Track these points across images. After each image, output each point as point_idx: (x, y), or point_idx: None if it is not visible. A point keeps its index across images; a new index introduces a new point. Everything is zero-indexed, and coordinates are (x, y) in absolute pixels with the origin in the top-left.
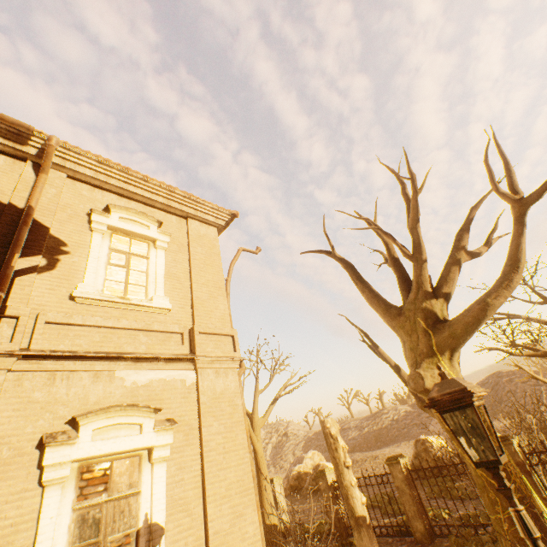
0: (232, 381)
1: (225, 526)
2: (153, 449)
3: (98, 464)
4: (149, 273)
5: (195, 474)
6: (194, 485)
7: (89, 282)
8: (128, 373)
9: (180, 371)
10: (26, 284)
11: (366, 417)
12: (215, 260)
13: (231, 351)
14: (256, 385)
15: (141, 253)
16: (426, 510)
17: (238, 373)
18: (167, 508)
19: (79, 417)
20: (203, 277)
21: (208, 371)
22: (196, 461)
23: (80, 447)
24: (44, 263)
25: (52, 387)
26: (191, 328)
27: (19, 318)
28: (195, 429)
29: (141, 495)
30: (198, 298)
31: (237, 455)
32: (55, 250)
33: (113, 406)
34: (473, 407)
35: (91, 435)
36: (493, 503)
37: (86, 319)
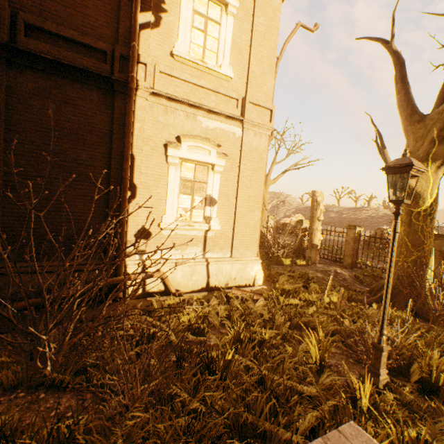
0: (263, 143)
1: (244, 212)
2: (215, 166)
3: (189, 164)
4: (219, 40)
5: (233, 185)
6: (232, 190)
7: (181, 43)
8: (204, 120)
9: (233, 127)
10: (145, 38)
11: (348, 208)
12: (273, 35)
13: (267, 122)
14: (275, 158)
15: (215, 18)
16: (357, 256)
17: (268, 139)
18: (218, 194)
19: (181, 137)
20: (260, 52)
21: (249, 131)
22: (235, 179)
23: (182, 152)
24: (153, 20)
25: (166, 116)
26: (244, 97)
27: (146, 65)
28: (236, 164)
29: (208, 184)
30: (253, 73)
31: (256, 185)
32: (158, 8)
33: (197, 136)
34: (408, 174)
35: (187, 148)
36: (400, 254)
37: (181, 74)
